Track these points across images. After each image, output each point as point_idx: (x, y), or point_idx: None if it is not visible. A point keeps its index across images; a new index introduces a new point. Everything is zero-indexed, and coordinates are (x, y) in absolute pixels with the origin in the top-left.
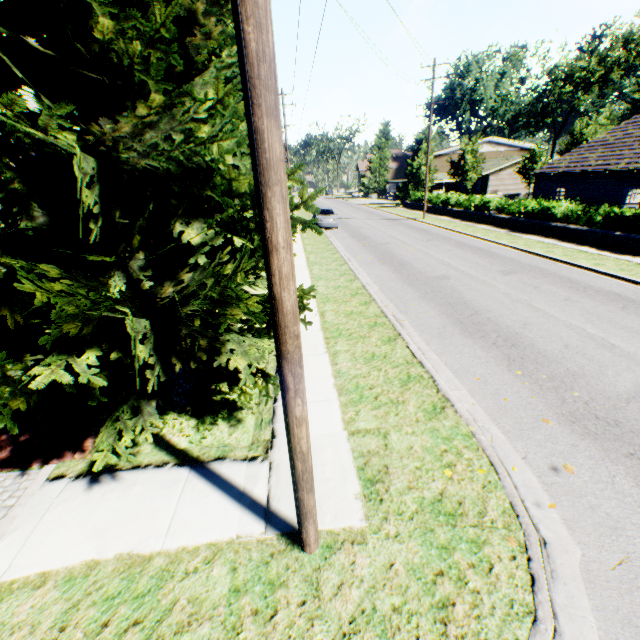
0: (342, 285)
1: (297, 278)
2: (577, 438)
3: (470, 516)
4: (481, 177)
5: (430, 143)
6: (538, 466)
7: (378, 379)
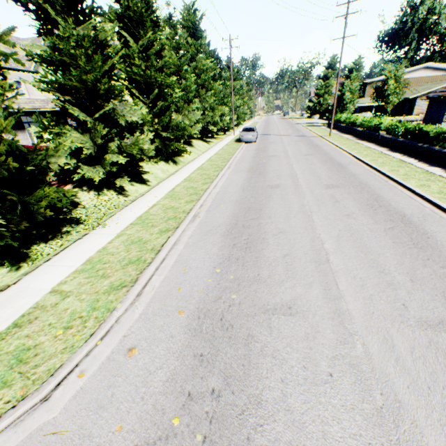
0: (195, 186)
1: (175, 179)
2: (183, 331)
3: (28, 365)
4: (409, 100)
5: (360, 71)
6: (124, 344)
7: (118, 258)
